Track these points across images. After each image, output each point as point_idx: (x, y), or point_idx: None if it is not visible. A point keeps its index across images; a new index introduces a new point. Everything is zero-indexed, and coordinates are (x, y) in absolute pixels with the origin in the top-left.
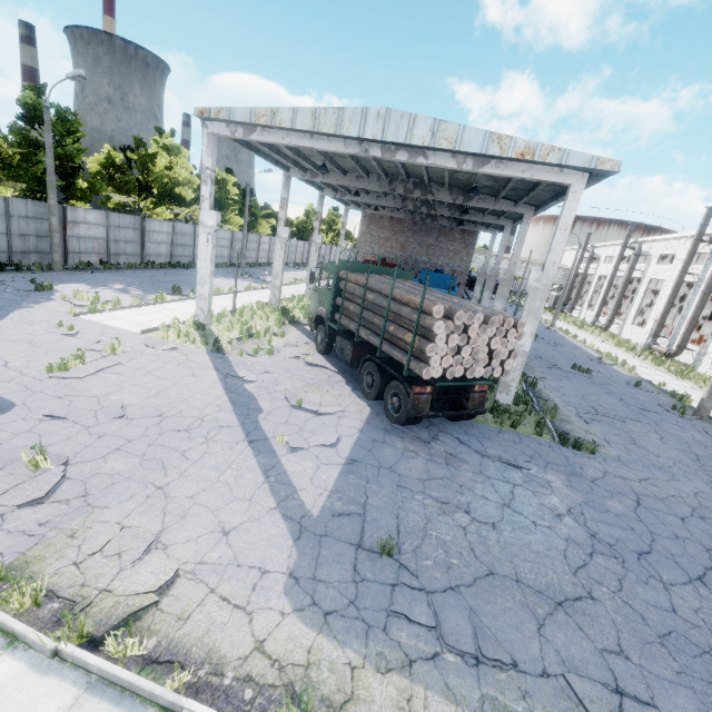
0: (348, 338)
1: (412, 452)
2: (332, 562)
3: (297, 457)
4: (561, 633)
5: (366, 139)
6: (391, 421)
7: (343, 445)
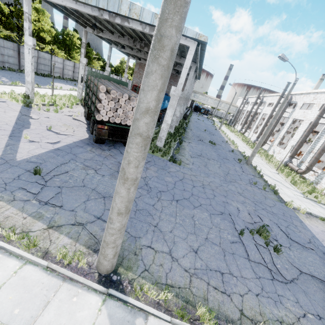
0: (88, 107)
1: (92, 151)
2: (9, 173)
3: (30, 144)
4: (94, 203)
5: (100, 8)
6: (93, 141)
7: (59, 144)
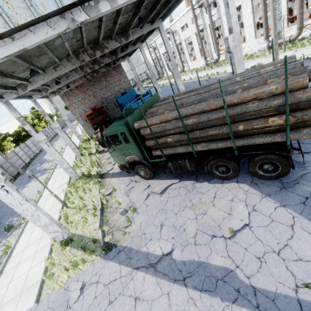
0: (180, 159)
1: None
2: None
3: None
4: None
5: (66, 7)
6: (269, 179)
7: None
